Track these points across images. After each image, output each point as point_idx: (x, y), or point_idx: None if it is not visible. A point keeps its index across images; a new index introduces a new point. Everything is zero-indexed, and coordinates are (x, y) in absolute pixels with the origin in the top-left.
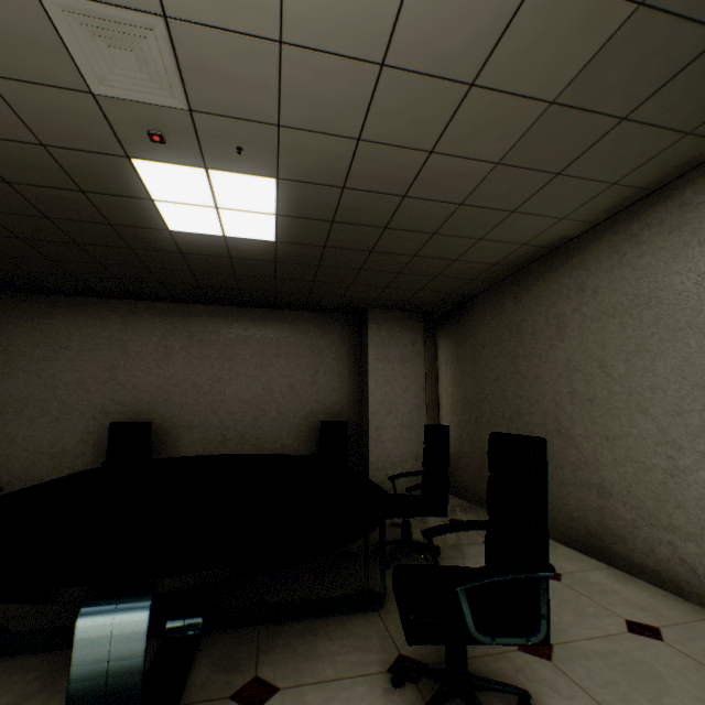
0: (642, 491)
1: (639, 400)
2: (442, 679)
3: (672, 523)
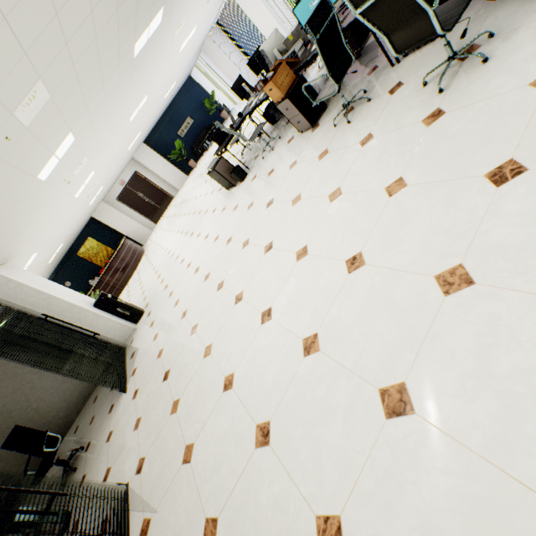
0: (40, 421)
1: (6, 411)
2: (67, 467)
3: (54, 416)
